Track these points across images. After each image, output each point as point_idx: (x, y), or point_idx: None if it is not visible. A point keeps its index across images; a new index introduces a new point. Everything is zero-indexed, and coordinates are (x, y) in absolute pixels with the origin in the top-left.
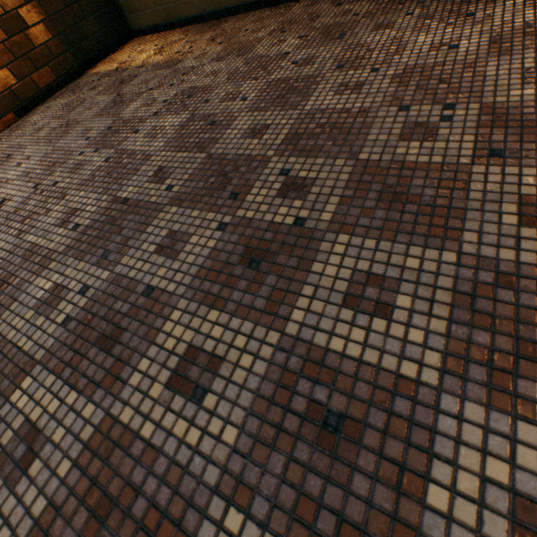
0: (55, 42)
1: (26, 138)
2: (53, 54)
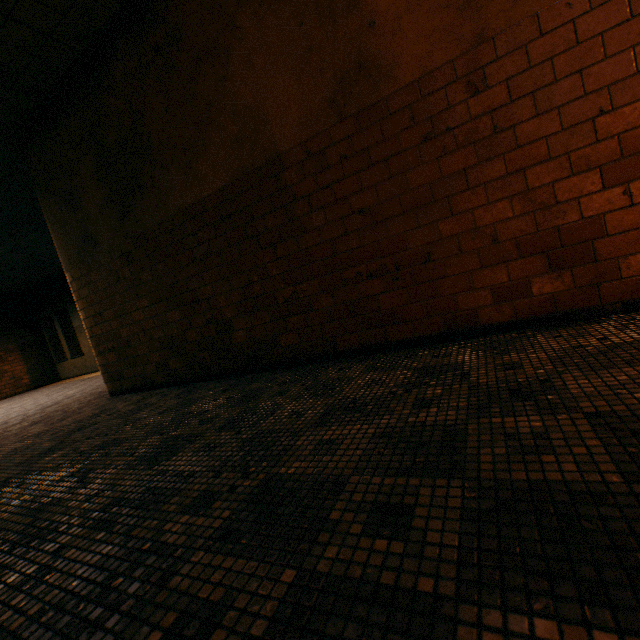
0: (31, 382)
1: (0, 401)
2: (28, 385)
